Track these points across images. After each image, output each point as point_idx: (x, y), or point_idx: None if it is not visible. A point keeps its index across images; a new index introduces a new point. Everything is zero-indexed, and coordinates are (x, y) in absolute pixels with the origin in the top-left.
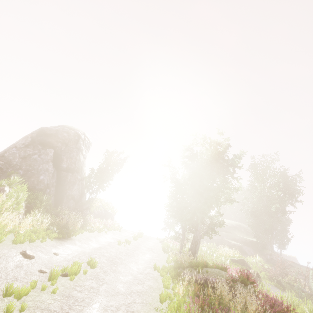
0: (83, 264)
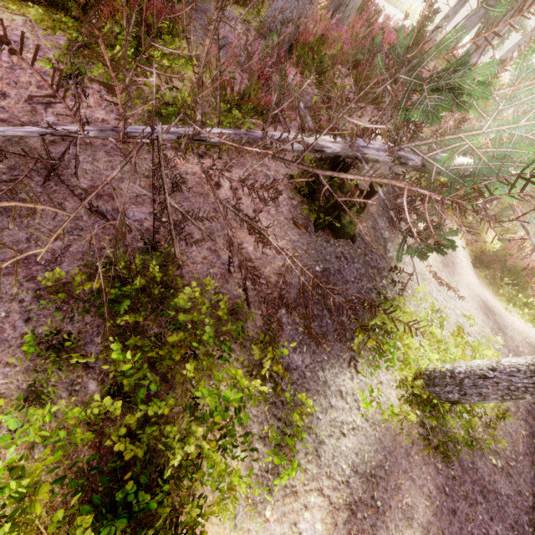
0: None
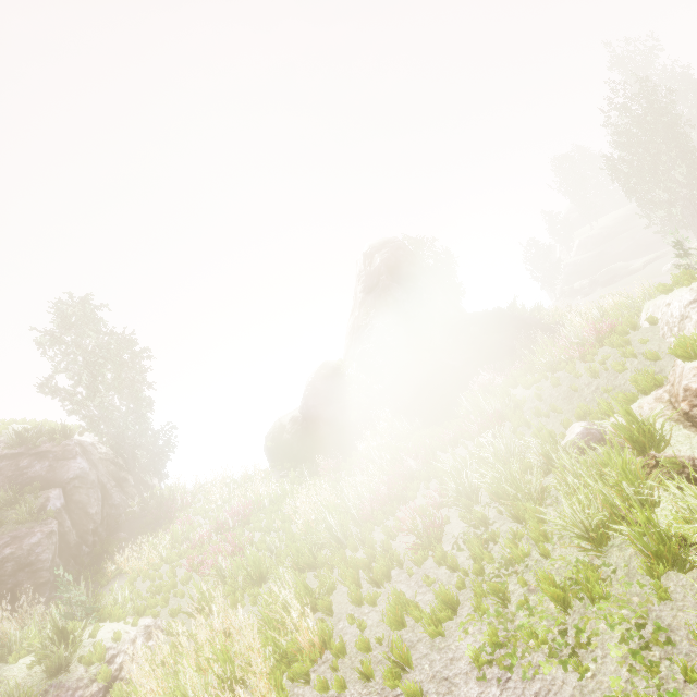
0: None
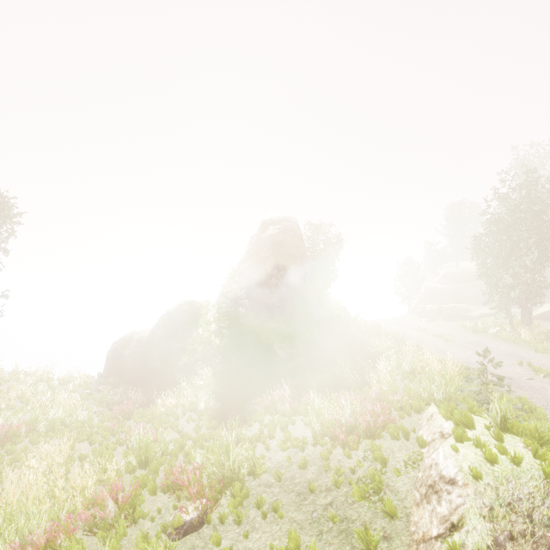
0: (516, 367)
